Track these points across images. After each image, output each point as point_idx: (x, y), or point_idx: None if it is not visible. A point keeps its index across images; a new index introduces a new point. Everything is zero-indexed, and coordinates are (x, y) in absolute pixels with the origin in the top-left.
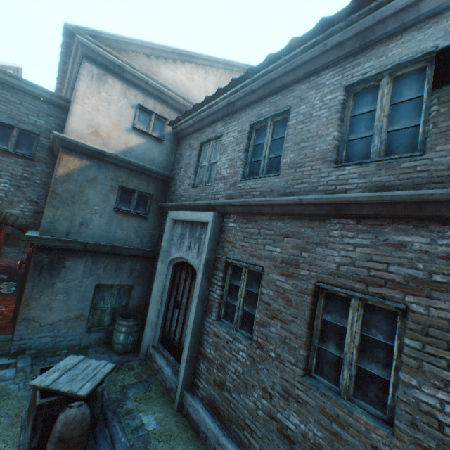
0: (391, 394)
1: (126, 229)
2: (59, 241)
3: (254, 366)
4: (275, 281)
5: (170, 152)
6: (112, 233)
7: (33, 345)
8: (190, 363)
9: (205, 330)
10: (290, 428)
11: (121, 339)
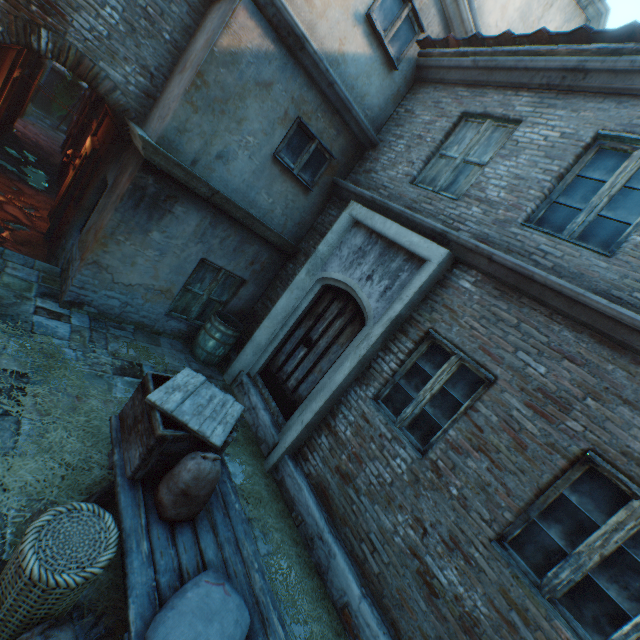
0: (626, 632)
1: (274, 195)
2: (180, 169)
3: (415, 488)
4: (511, 408)
5: (393, 96)
6: (254, 193)
7: (95, 302)
8: (307, 429)
9: (348, 401)
10: (438, 579)
11: (209, 345)
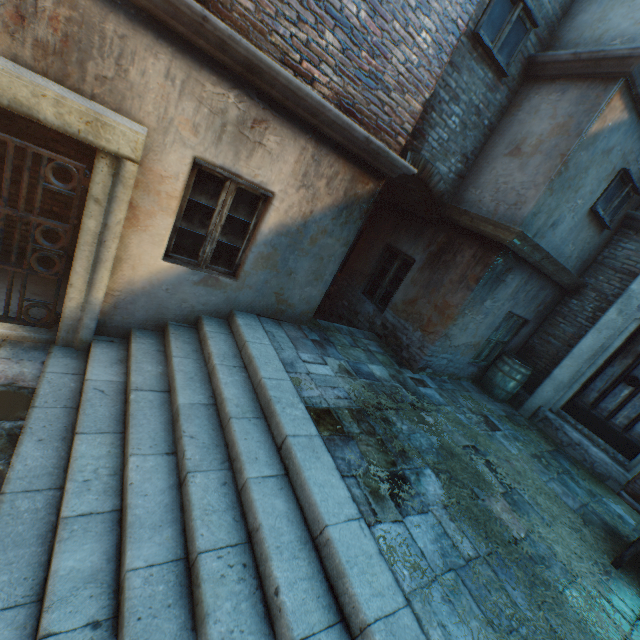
0: None
1: (576, 243)
2: (530, 246)
3: None
4: None
5: None
6: (563, 246)
7: (433, 364)
8: None
9: None
10: None
11: (509, 386)
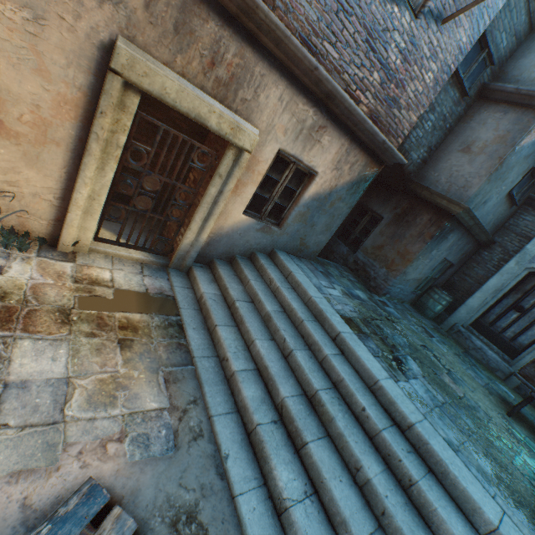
0: None
1: (494, 214)
2: (469, 217)
3: None
4: None
5: None
6: (486, 216)
7: (391, 292)
8: None
9: None
10: None
11: (436, 309)
